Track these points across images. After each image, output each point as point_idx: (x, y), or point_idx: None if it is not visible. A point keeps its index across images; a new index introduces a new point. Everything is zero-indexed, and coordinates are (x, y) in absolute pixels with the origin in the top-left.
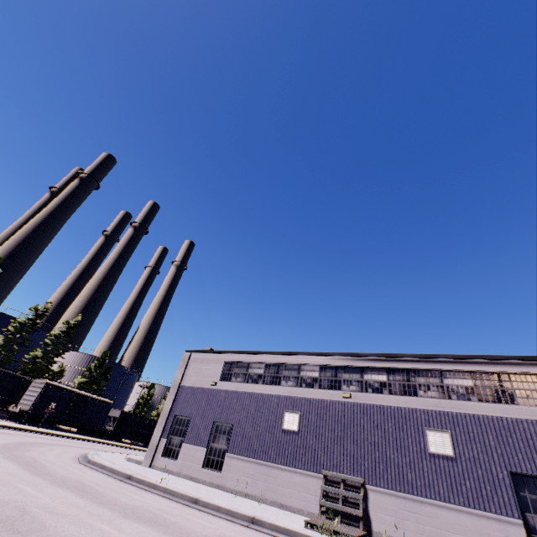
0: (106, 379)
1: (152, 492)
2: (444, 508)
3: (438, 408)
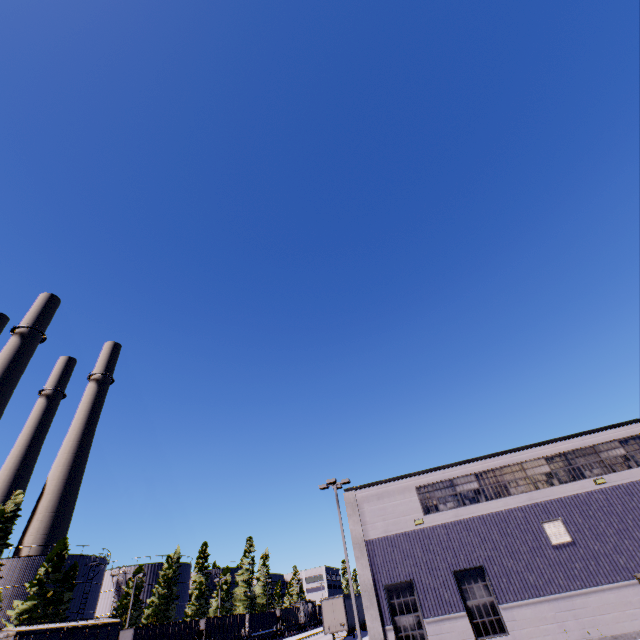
0: (71, 588)
1: None
2: None
3: None
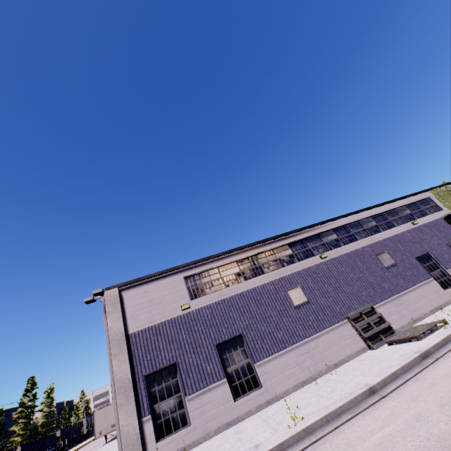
0: None
1: (328, 434)
2: (409, 292)
3: (372, 241)
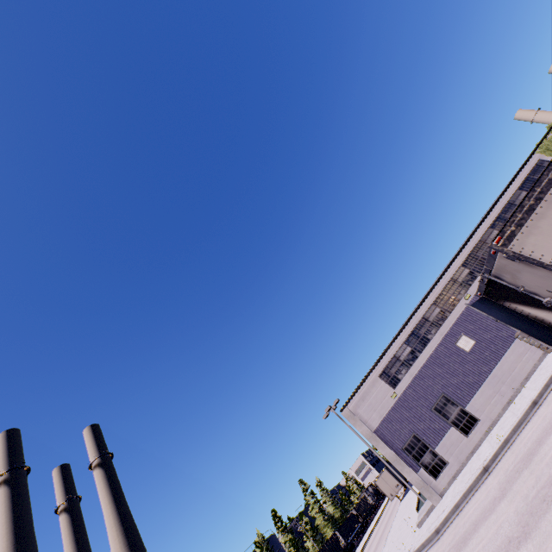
0: None
1: (515, 439)
2: None
3: None
